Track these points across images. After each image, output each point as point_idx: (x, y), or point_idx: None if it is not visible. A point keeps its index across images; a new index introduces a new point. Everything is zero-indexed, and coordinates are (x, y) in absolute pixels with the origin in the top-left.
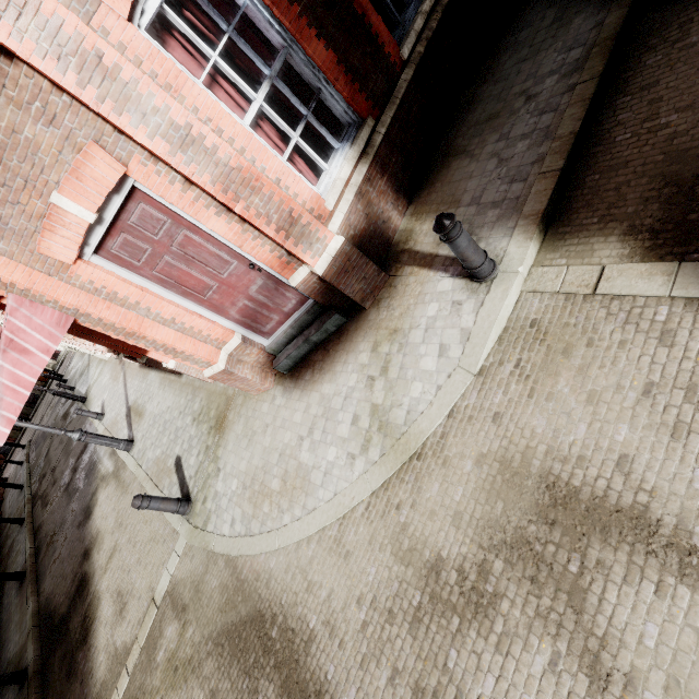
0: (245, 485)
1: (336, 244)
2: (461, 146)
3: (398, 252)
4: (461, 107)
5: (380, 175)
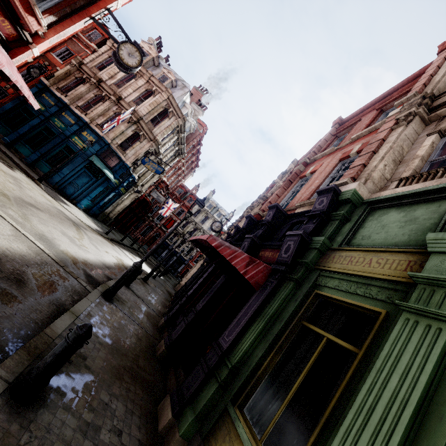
0: None
1: None
2: None
3: None
4: None
5: None
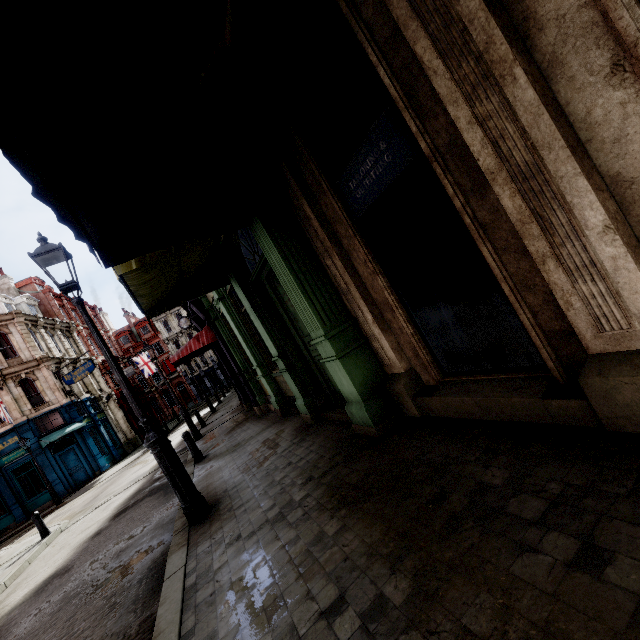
0: (39, 536)
1: None
2: None
3: None
4: None
5: None
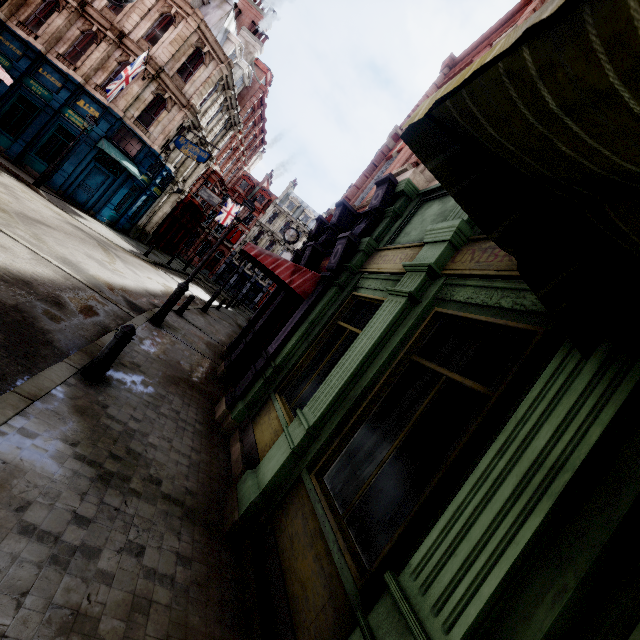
0: None
1: None
2: None
3: None
4: None
5: None
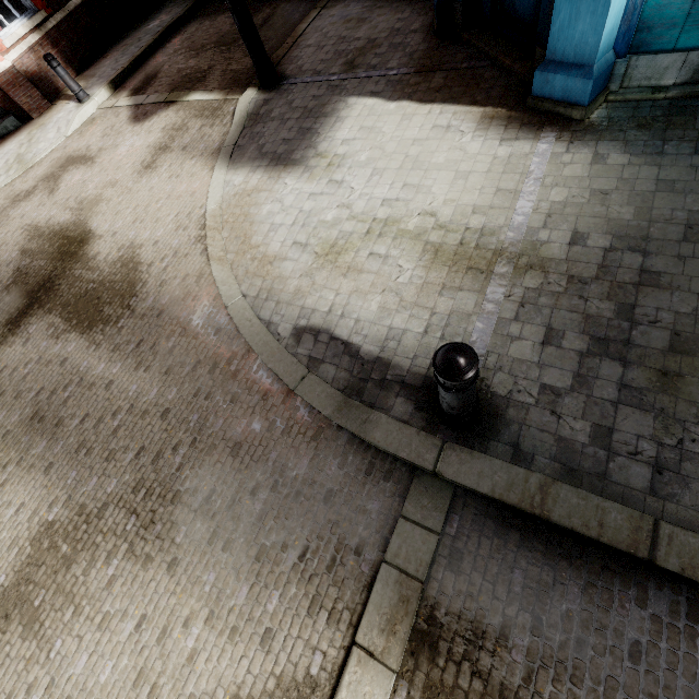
0: None
1: (6, 64)
2: (110, 55)
3: (61, 95)
4: (122, 38)
5: (52, 47)
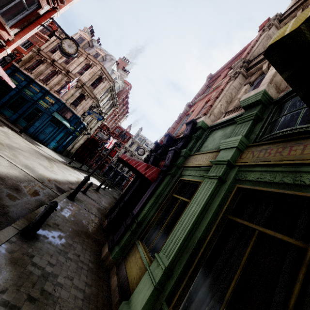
0: None
1: None
2: None
3: None
4: None
5: None
